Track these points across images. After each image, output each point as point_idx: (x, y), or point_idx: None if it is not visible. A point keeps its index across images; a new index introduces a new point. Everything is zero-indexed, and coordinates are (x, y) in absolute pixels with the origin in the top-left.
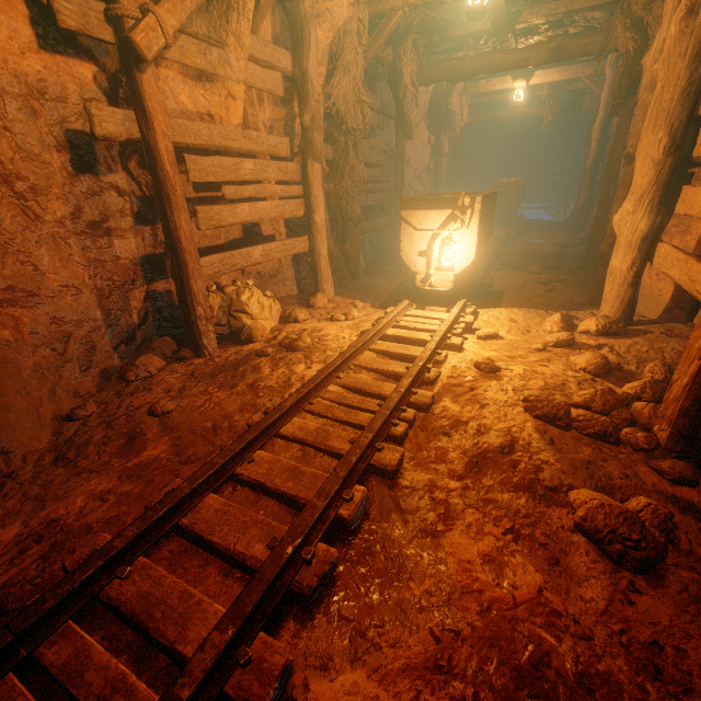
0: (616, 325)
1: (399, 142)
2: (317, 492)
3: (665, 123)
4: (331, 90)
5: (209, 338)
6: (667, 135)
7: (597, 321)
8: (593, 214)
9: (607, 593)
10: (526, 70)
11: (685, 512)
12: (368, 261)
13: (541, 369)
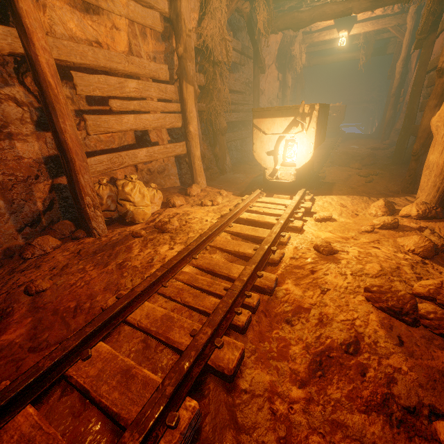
0: (434, 210)
1: (255, 76)
2: (133, 421)
3: None
4: (201, 31)
5: (98, 222)
6: None
7: (417, 207)
8: (396, 126)
9: None
10: (347, 24)
11: None
12: (234, 161)
13: (374, 251)
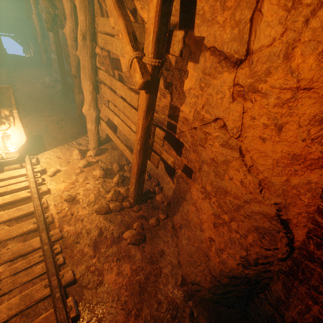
0: (99, 151)
1: None
2: None
3: (89, 79)
4: None
5: None
6: (92, 84)
7: (93, 151)
8: (53, 67)
9: (140, 253)
10: None
11: (142, 218)
12: None
13: (88, 186)
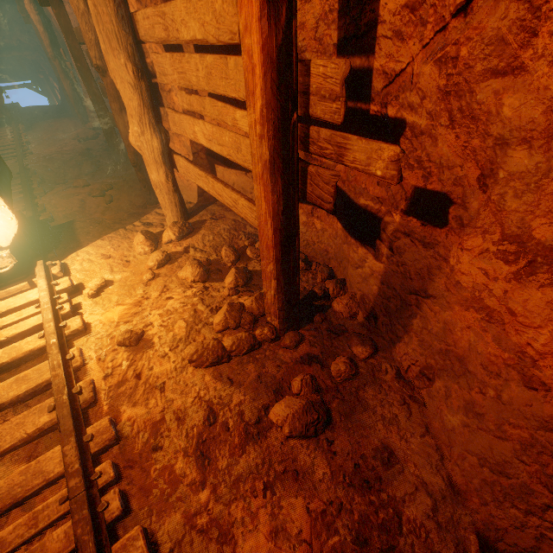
0: (185, 227)
1: None
2: None
3: (120, 47)
4: None
5: None
6: (129, 60)
7: (172, 230)
8: (87, 102)
9: (325, 460)
10: None
11: (310, 362)
12: None
13: (171, 305)
